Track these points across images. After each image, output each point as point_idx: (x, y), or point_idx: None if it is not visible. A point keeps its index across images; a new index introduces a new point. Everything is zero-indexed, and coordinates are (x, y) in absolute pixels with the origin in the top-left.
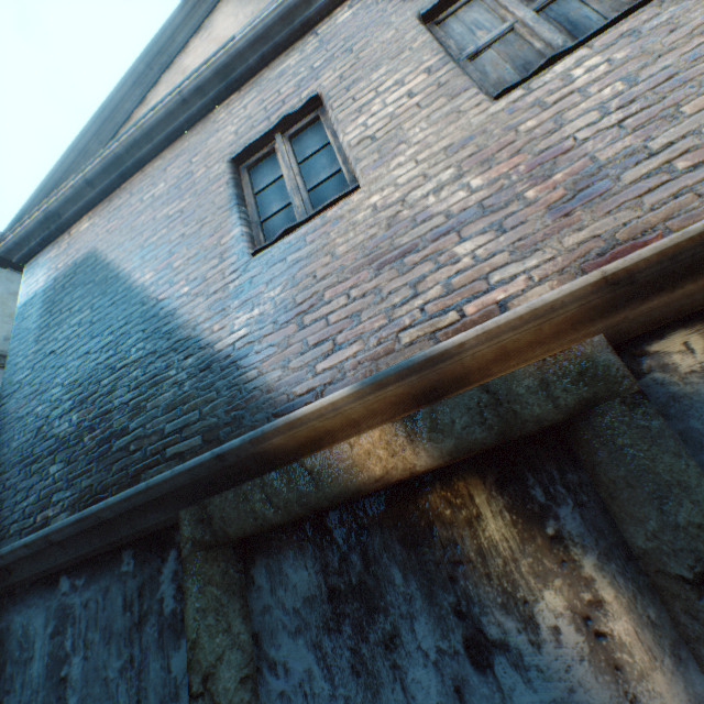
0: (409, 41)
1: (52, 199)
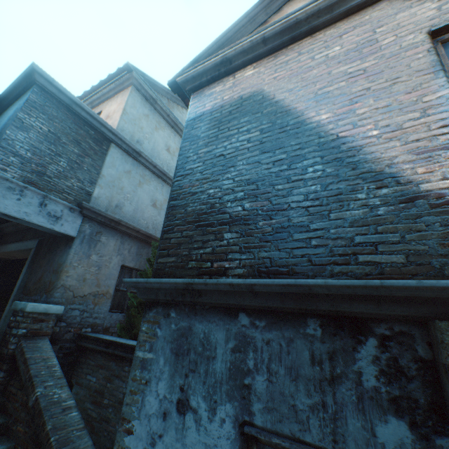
0: None
1: (230, 49)
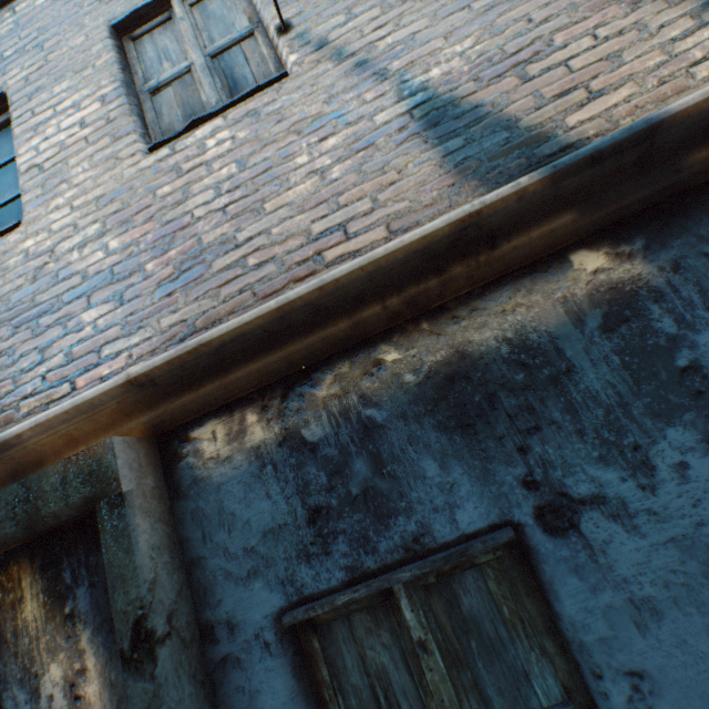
0: (96, 55)
1: None
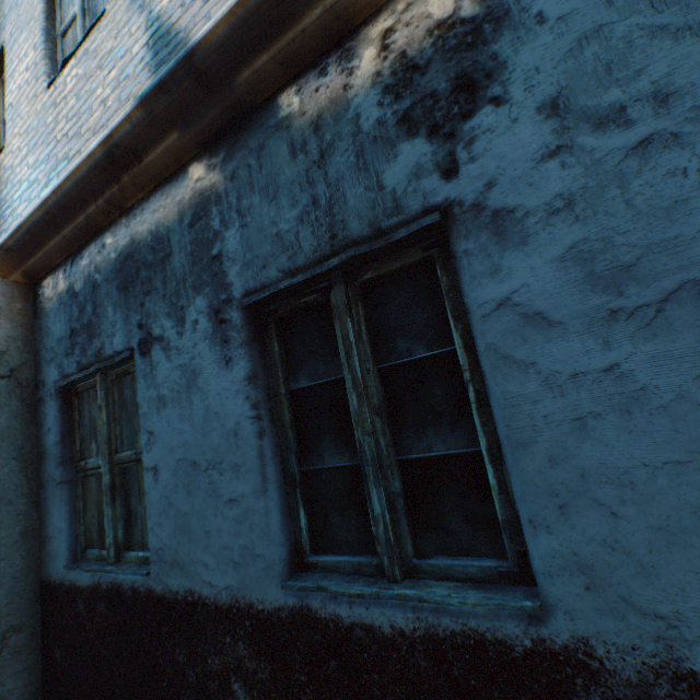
0: (36, 8)
1: None
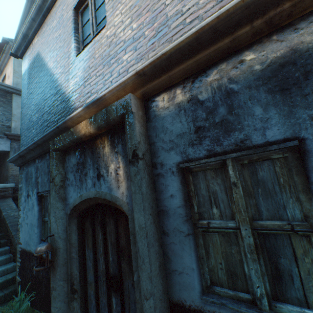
0: None
1: (23, 28)
